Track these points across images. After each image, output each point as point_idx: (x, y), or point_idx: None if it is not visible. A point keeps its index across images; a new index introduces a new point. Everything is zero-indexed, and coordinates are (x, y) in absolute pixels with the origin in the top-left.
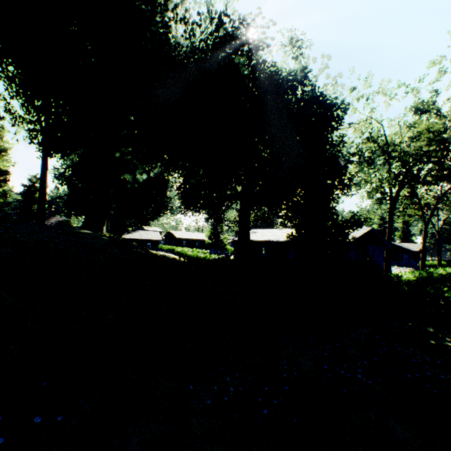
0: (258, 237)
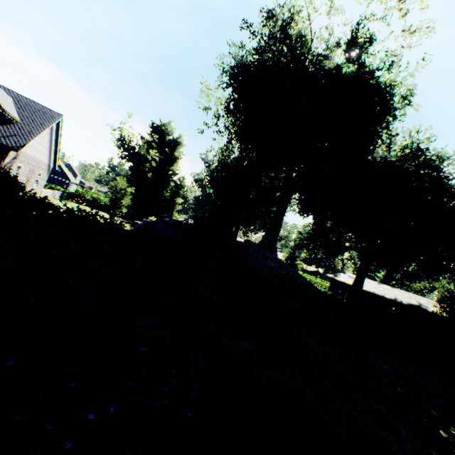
0: None
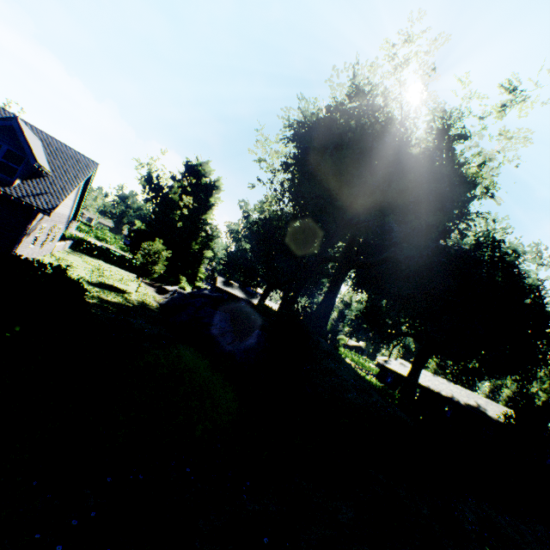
0: None
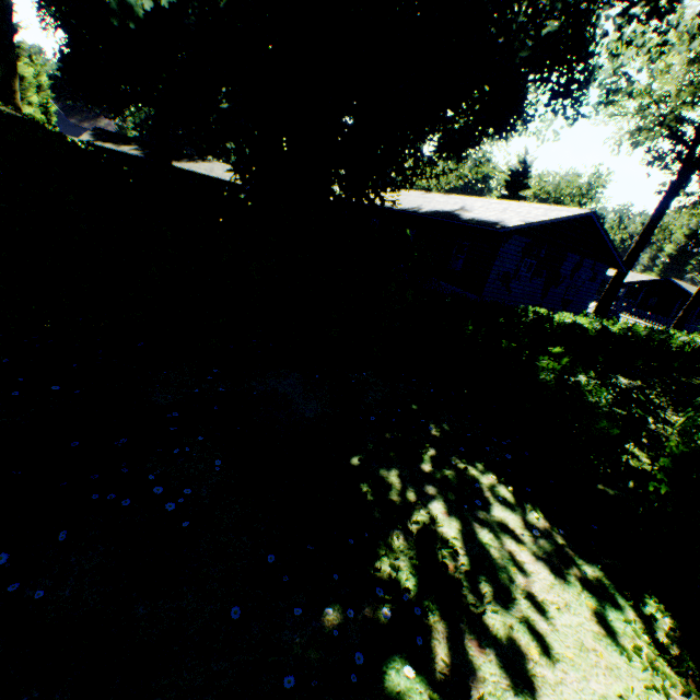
0: None
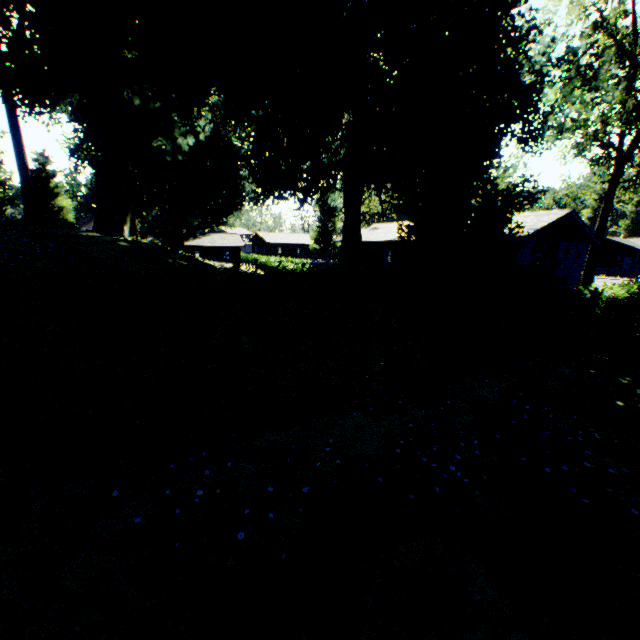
0: (379, 236)
